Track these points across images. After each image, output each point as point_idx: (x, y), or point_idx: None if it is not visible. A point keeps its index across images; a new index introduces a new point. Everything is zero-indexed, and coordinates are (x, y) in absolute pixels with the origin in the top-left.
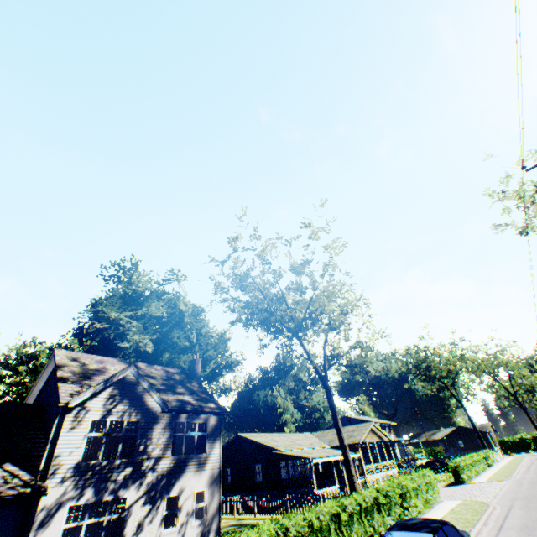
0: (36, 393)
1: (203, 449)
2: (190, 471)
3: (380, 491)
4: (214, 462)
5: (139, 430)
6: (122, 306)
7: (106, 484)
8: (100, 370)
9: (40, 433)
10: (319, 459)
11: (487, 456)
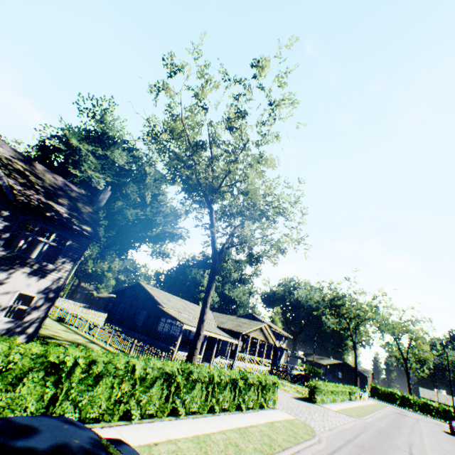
0: None
1: (54, 261)
2: (23, 271)
3: (186, 370)
4: (60, 277)
5: None
6: (87, 139)
7: None
8: None
9: None
10: (191, 327)
11: (353, 392)
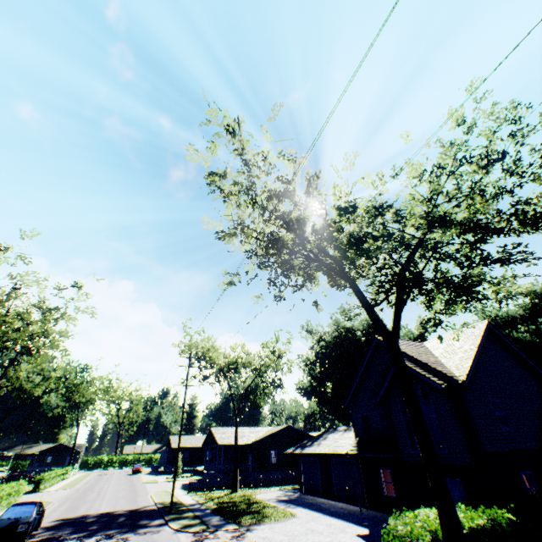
0: None
1: None
2: None
3: None
4: None
5: None
6: None
7: None
8: None
9: None
10: None
11: (68, 472)
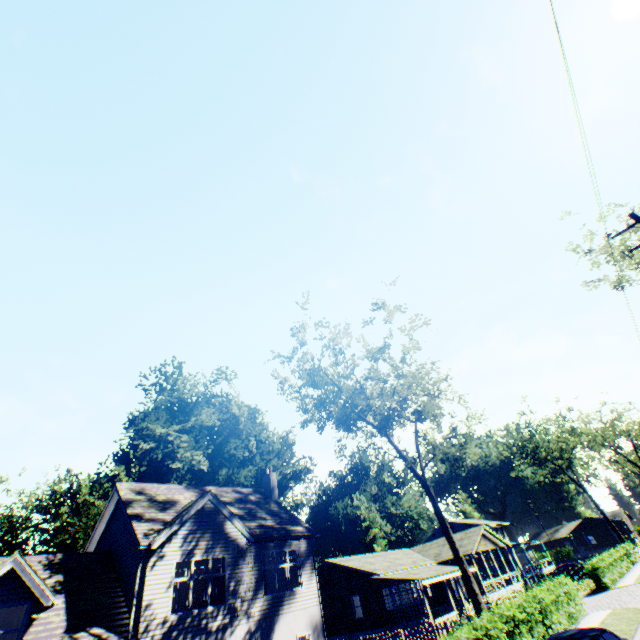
0: (97, 538)
1: (297, 583)
2: (288, 611)
3: (516, 608)
4: (312, 598)
5: (226, 567)
6: (169, 419)
7: (201, 638)
8: (169, 501)
9: (116, 585)
10: (429, 580)
11: (629, 552)
